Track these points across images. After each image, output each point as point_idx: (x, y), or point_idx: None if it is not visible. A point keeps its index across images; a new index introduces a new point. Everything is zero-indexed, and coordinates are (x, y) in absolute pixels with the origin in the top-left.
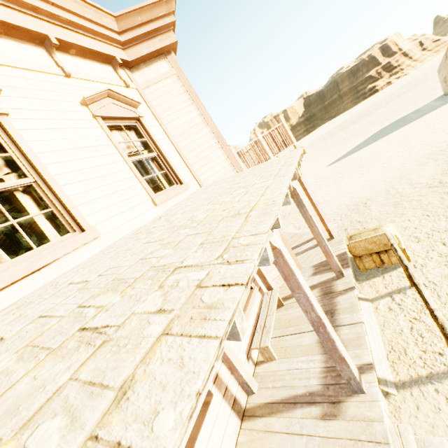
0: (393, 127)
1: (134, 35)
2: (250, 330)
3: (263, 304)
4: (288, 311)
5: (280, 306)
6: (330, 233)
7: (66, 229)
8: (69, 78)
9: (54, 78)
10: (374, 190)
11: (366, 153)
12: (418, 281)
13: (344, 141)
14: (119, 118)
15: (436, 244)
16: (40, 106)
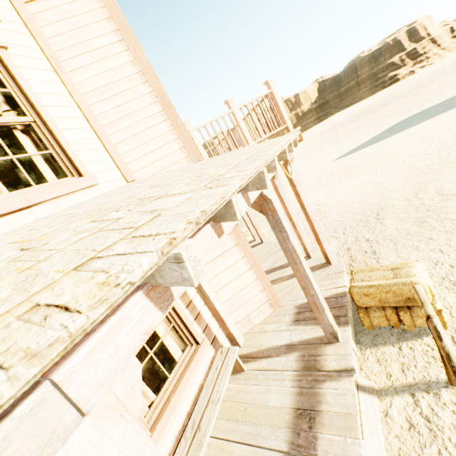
0: (416, 119)
1: None
2: (178, 426)
3: (211, 372)
4: (247, 386)
5: (239, 370)
6: (327, 257)
7: None
8: None
9: None
10: (391, 197)
11: (382, 148)
12: None
13: (357, 132)
14: None
15: None
16: None
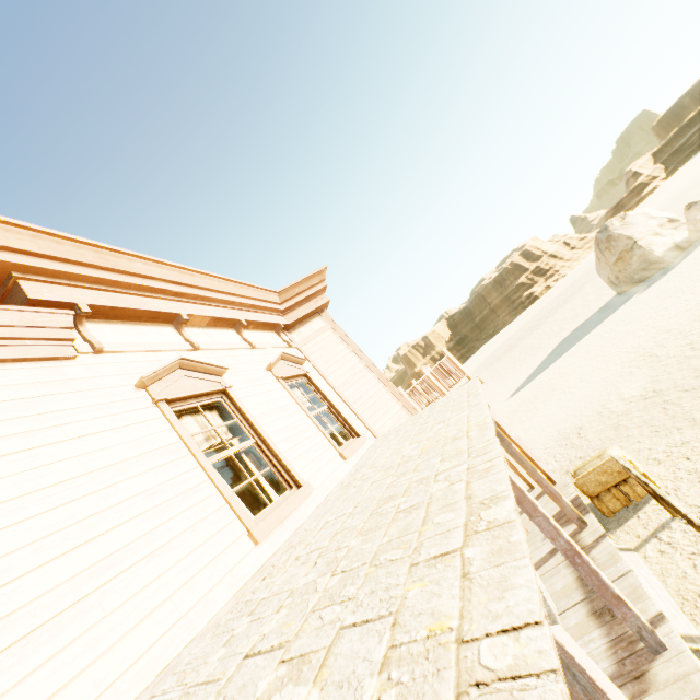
0: (574, 337)
1: (293, 303)
2: None
3: None
4: None
5: None
6: (548, 476)
7: (283, 486)
8: (254, 349)
9: (246, 351)
10: (583, 415)
11: (554, 373)
12: (662, 493)
13: (519, 362)
14: (292, 377)
15: (679, 461)
16: (244, 377)
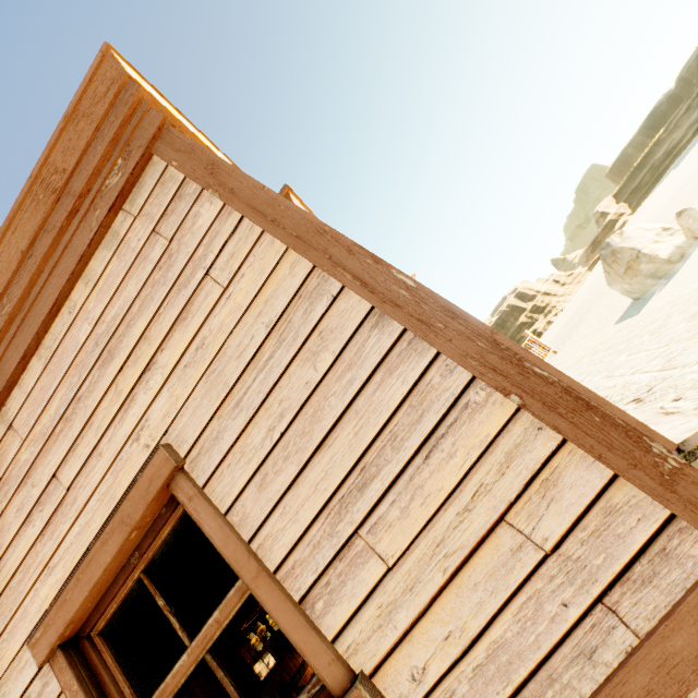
0: None
1: None
2: None
3: None
4: None
5: None
6: None
7: None
8: None
9: None
10: None
11: None
12: None
13: None
14: None
15: None
16: None
